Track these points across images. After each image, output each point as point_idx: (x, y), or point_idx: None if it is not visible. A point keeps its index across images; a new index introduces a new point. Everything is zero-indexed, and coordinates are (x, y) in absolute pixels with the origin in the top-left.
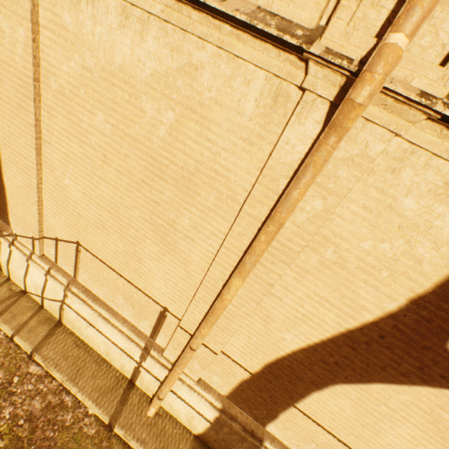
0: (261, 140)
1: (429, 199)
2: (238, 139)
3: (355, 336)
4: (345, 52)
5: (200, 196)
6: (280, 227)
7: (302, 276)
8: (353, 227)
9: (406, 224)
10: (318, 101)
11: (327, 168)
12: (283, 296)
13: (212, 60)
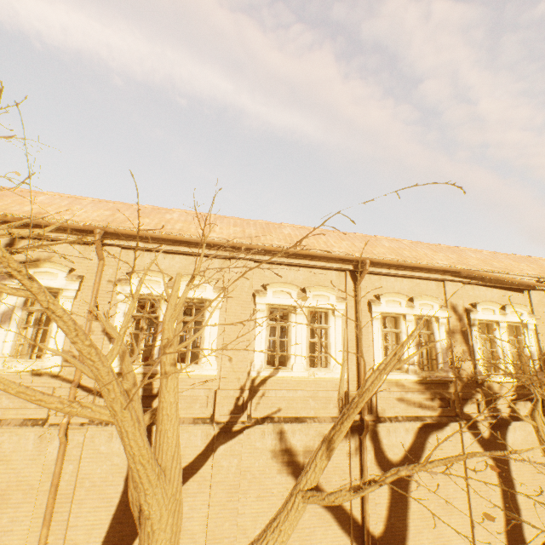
0: (40, 455)
1: (108, 443)
2: (29, 460)
3: (118, 514)
4: (57, 422)
5: (13, 498)
6: (56, 486)
7: (82, 503)
8: (91, 467)
9: (107, 455)
10: (56, 435)
11: (69, 452)
12: (78, 522)
13: (9, 437)
